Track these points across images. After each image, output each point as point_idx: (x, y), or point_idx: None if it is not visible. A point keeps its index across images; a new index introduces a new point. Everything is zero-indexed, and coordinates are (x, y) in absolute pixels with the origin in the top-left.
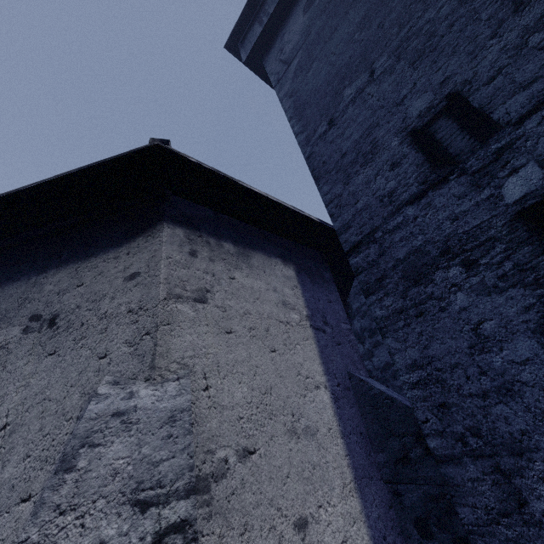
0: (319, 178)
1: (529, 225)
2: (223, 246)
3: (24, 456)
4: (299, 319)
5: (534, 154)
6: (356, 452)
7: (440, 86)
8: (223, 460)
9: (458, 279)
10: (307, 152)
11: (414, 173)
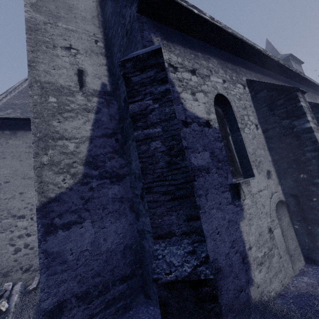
0: None
1: None
2: (4, 132)
3: None
4: None
5: None
6: None
7: None
8: (0, 183)
9: None
10: None
11: None
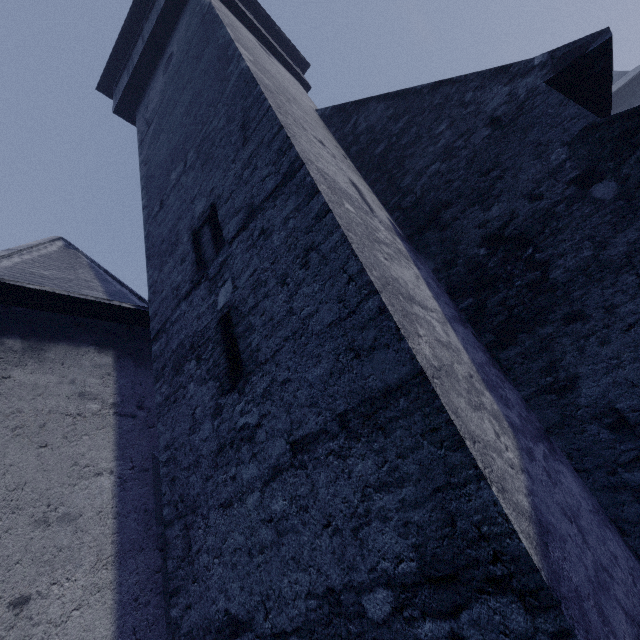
0: (148, 261)
1: (222, 330)
2: (4, 343)
3: None
4: (100, 408)
5: (232, 271)
6: (131, 529)
7: (210, 194)
8: None
9: (193, 371)
10: (146, 230)
11: (189, 271)
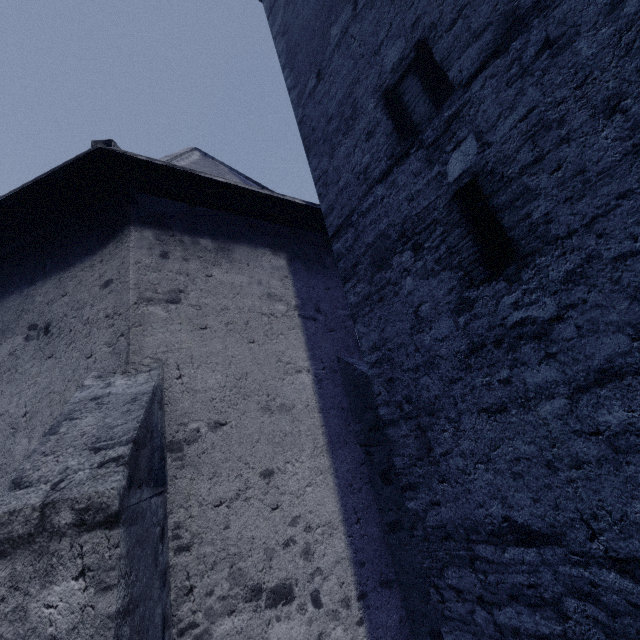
0: (309, 150)
1: (462, 206)
2: (199, 243)
3: (42, 433)
4: (286, 310)
5: (474, 124)
6: (334, 423)
7: (412, 29)
8: (196, 430)
9: (408, 263)
10: (299, 115)
11: (384, 146)
